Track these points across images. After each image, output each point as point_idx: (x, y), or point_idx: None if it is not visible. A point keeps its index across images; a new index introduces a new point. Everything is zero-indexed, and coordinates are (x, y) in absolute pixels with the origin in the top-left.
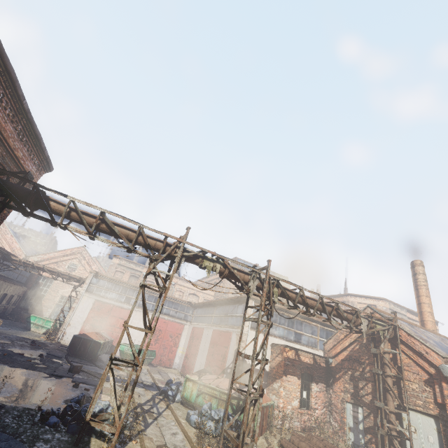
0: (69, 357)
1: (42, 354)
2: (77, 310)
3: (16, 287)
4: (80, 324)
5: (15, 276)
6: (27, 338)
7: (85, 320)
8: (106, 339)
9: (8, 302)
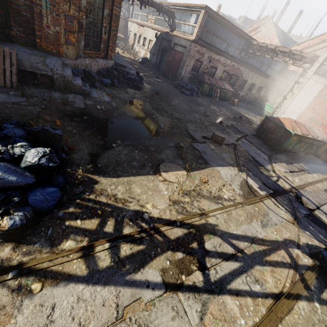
0: (252, 136)
1: (221, 122)
2: (296, 97)
3: (263, 79)
4: (296, 115)
5: (263, 69)
6: (245, 116)
7: (302, 111)
8: (312, 135)
9: (257, 92)
